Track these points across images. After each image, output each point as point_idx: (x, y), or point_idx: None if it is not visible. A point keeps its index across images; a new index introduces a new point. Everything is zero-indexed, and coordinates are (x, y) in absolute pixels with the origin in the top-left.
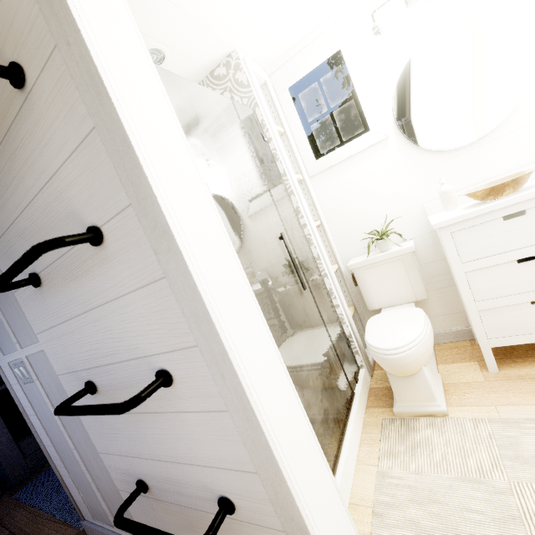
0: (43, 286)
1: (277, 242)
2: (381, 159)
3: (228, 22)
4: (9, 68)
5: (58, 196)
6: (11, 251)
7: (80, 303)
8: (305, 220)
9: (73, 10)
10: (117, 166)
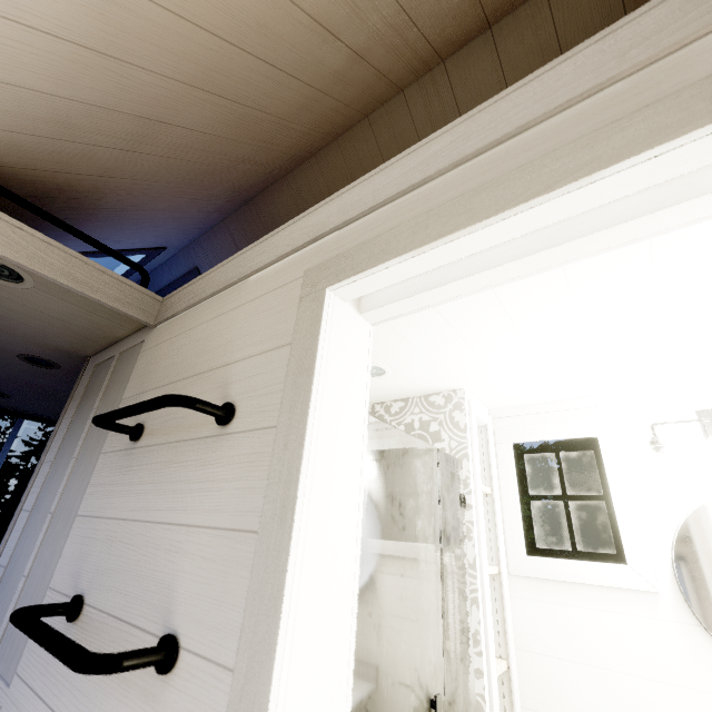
0: (75, 623)
1: (425, 710)
2: (641, 621)
3: (466, 371)
4: (224, 409)
5: (172, 550)
6: (88, 541)
7: (85, 711)
8: (483, 663)
9: (310, 423)
10: (248, 614)
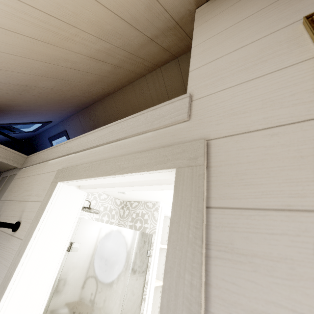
0: None
1: None
2: None
3: (158, 196)
4: (14, 225)
5: None
6: None
7: None
8: None
9: (29, 246)
10: None
